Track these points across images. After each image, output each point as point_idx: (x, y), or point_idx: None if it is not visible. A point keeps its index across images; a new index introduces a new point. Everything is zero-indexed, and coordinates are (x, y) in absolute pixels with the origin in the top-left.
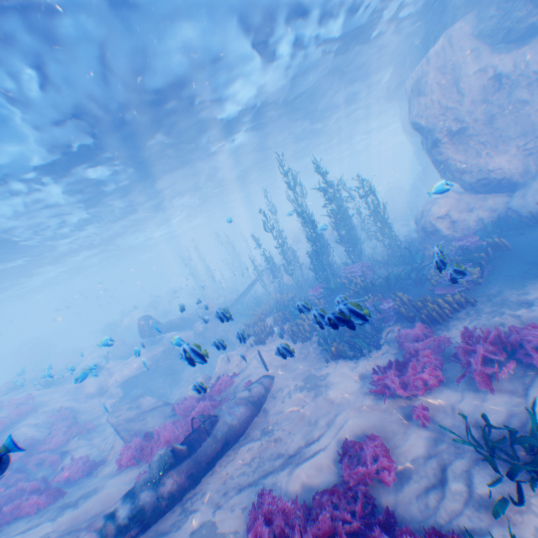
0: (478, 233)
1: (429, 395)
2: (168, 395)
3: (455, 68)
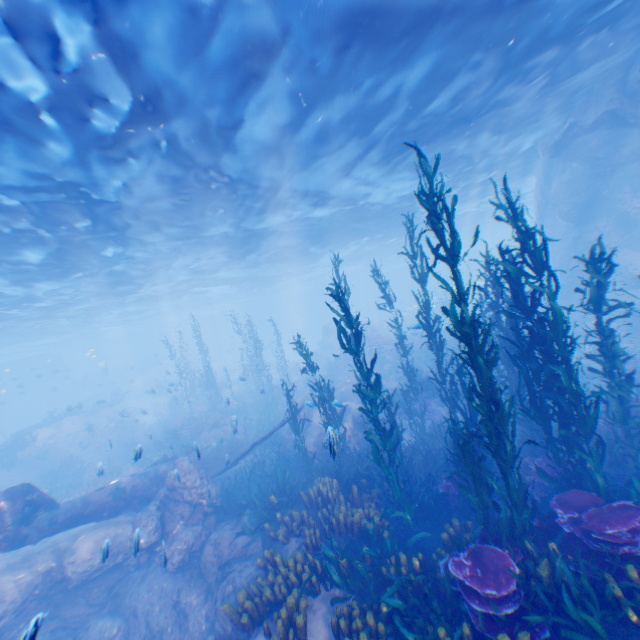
0: None
1: None
2: None
3: None
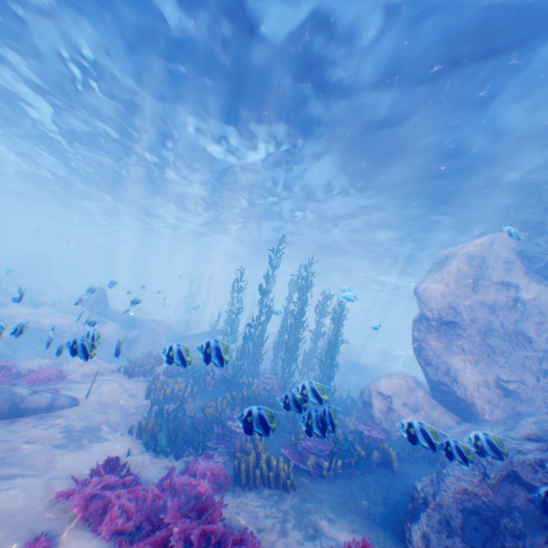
0: (402, 437)
1: (94, 536)
2: None
3: (483, 267)
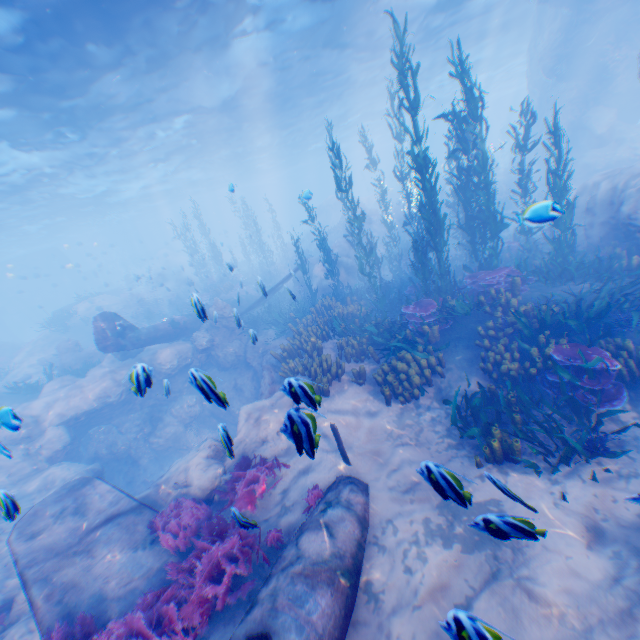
0: None
1: None
2: (148, 438)
3: None
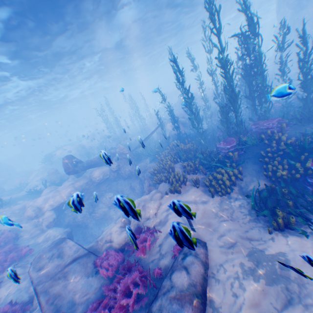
0: None
1: None
2: (91, 214)
3: None
